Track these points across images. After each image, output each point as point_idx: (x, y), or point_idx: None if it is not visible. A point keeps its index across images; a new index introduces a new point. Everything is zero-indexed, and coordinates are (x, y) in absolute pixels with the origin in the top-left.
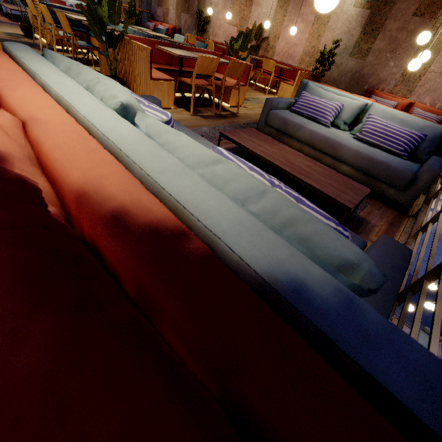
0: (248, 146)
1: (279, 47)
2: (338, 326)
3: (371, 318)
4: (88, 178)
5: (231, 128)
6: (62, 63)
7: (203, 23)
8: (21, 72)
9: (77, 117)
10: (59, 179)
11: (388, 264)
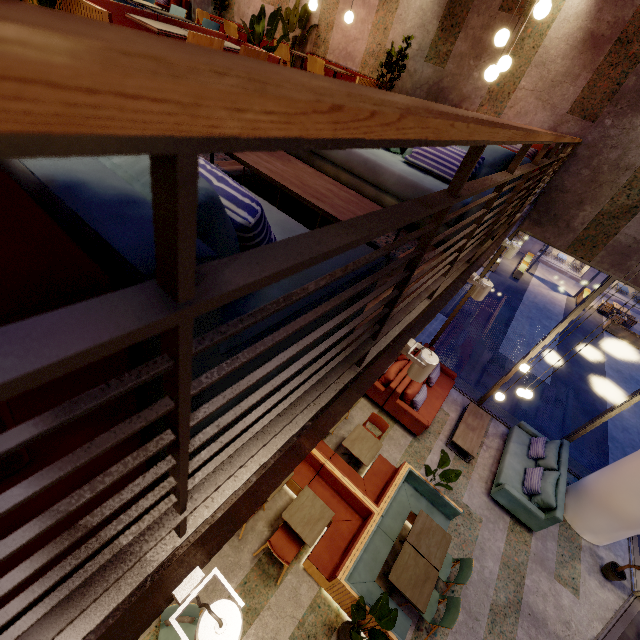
0: (249, 161)
1: (333, 41)
2: (94, 209)
3: (145, 212)
4: None
5: None
6: None
7: None
8: None
9: None
10: None
11: (340, 264)
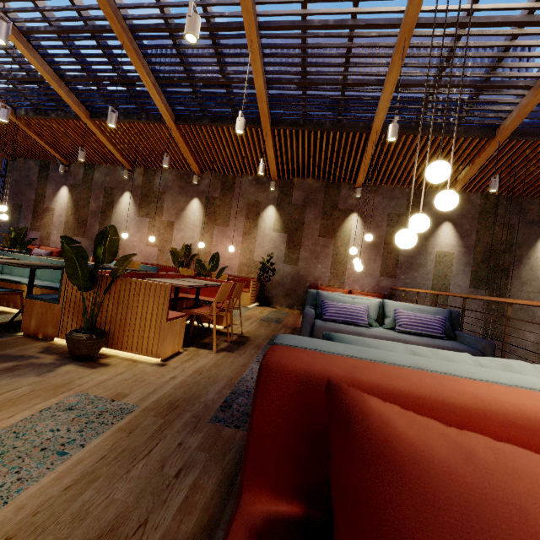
0: None
1: None
2: None
3: None
4: None
5: None
6: (397, 350)
7: None
8: None
9: None
10: None
11: None
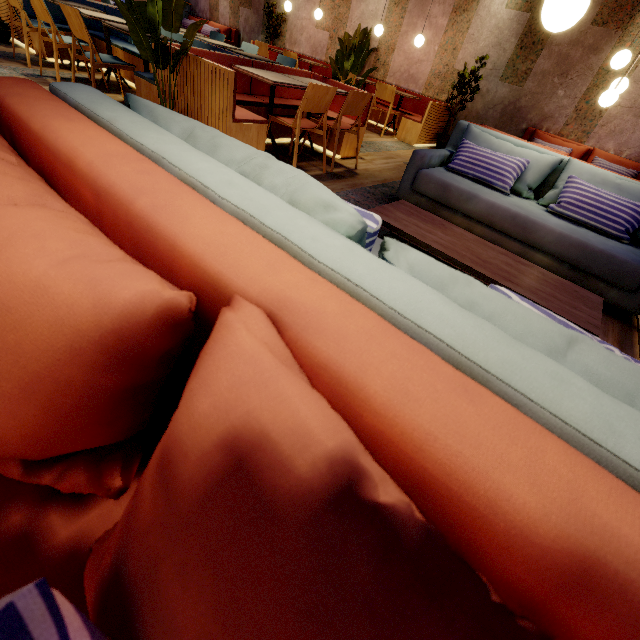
0: (416, 235)
1: (394, 64)
2: None
3: None
4: (560, 503)
5: (357, 196)
6: (174, 124)
7: (275, 23)
8: (149, 163)
9: (313, 268)
10: (462, 494)
11: None
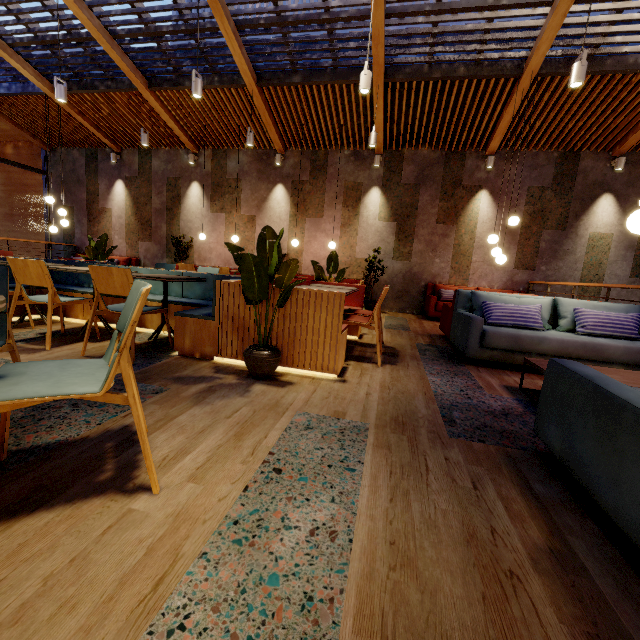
0: None
1: (306, 261)
2: None
3: None
4: None
5: (437, 366)
6: None
7: (184, 249)
8: None
9: None
10: None
11: None
